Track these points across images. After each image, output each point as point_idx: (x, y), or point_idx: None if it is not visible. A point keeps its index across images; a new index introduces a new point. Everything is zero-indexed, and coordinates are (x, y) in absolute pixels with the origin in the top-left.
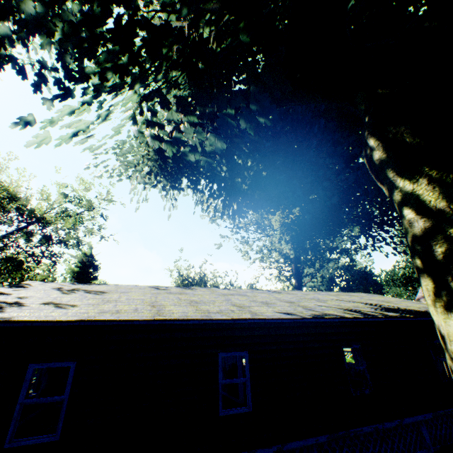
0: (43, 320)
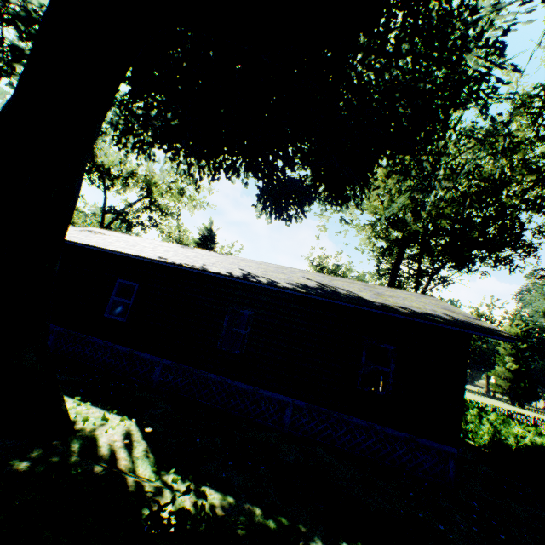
0: None
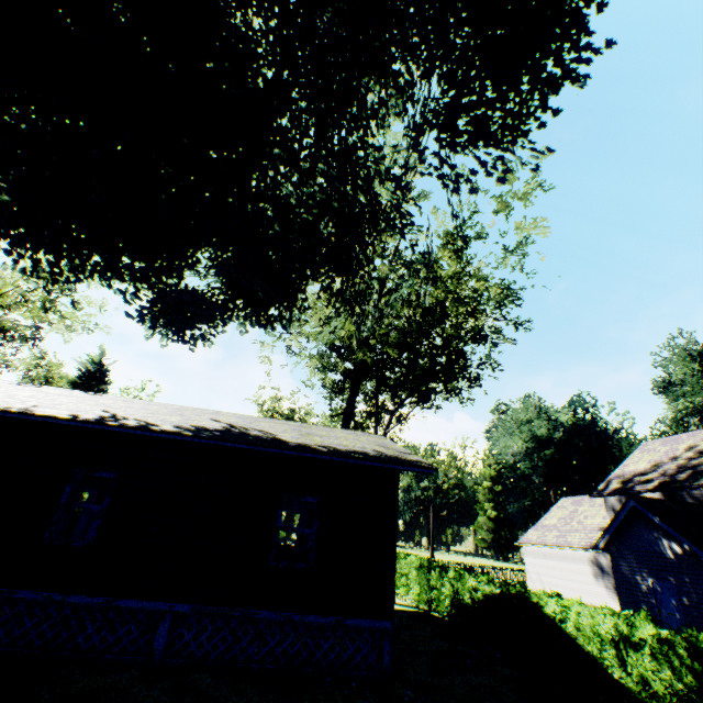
0: None
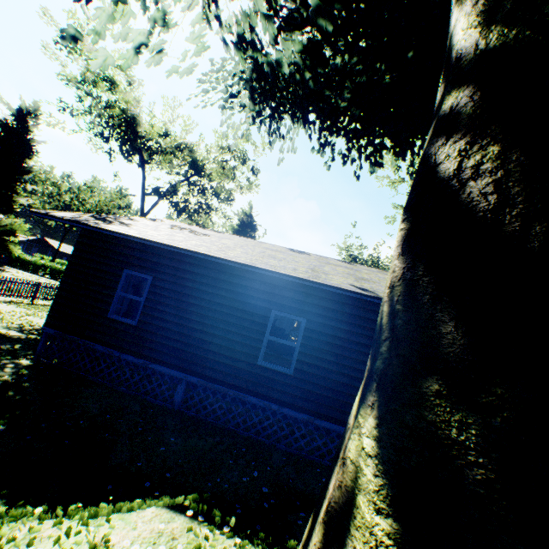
0: (118, 233)
